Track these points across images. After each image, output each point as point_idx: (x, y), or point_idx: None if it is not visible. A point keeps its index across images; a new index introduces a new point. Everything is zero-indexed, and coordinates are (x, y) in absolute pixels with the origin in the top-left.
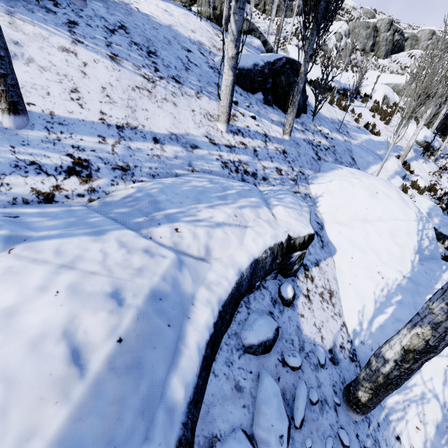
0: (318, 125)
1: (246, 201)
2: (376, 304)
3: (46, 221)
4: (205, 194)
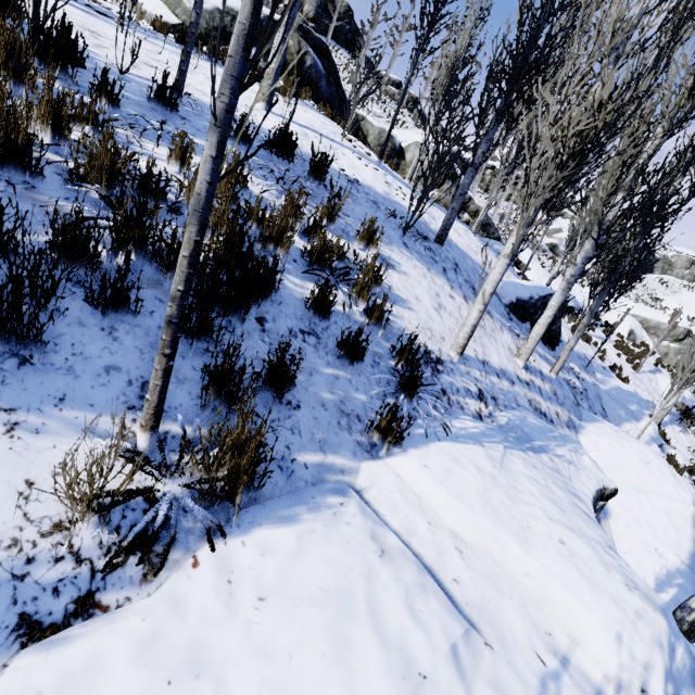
0: (569, 361)
1: (571, 446)
2: (656, 581)
3: (496, 435)
4: (544, 432)
